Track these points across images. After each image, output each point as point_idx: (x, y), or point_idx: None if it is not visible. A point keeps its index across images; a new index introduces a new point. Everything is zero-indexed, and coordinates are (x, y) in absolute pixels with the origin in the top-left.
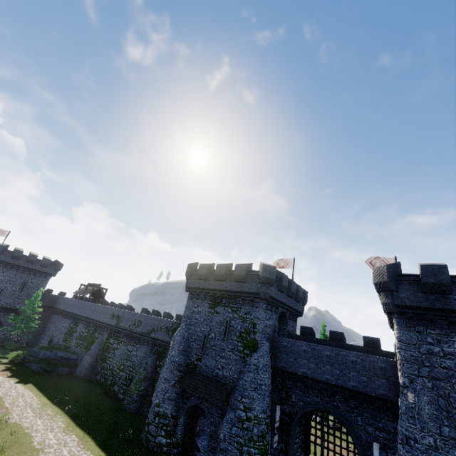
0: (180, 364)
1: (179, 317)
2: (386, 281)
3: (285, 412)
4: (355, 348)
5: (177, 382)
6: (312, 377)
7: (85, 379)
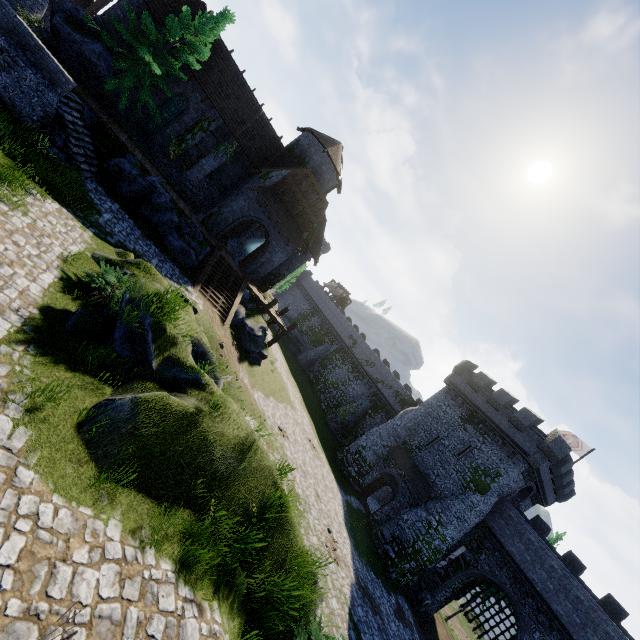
0: (399, 436)
1: (408, 389)
2: None
3: (464, 557)
4: (587, 591)
5: (389, 447)
6: (518, 563)
7: (302, 368)
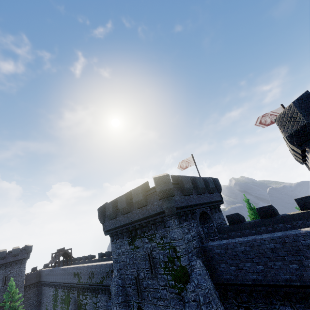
0: None
1: None
2: (306, 124)
3: None
4: (293, 217)
5: None
6: (267, 283)
7: None
